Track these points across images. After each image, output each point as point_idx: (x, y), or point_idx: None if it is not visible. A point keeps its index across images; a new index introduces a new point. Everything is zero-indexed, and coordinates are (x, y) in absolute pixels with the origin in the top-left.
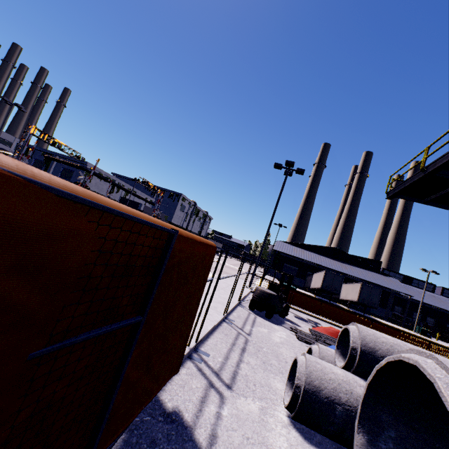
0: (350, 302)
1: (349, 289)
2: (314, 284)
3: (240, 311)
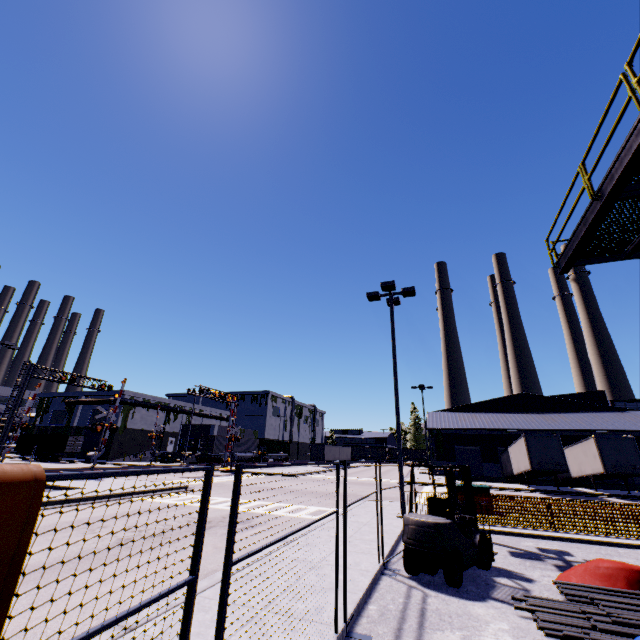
0: (593, 477)
1: (578, 455)
2: (517, 465)
3: (387, 592)
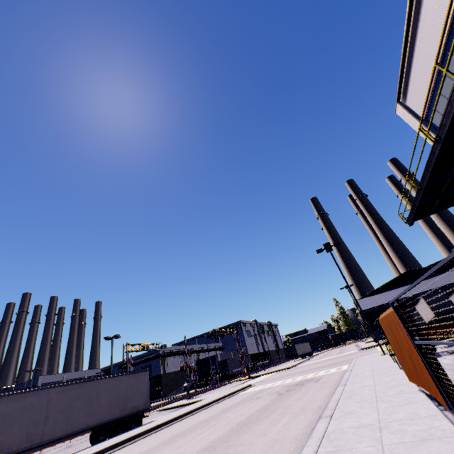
0: None
1: None
2: (426, 316)
3: None
